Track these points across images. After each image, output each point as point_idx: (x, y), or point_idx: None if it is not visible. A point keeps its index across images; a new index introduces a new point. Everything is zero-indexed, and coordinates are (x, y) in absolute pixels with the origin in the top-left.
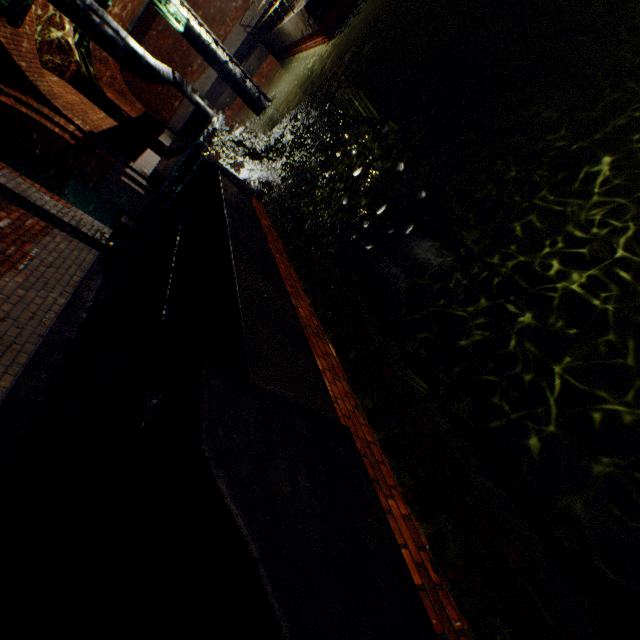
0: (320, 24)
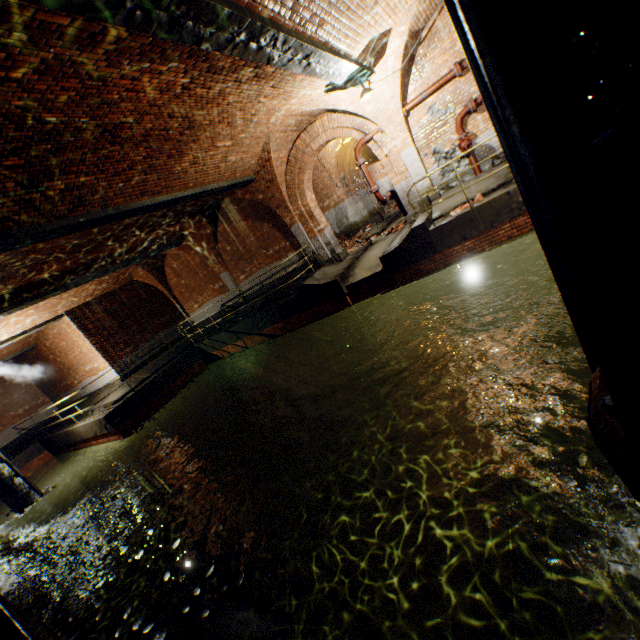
0: (118, 426)
